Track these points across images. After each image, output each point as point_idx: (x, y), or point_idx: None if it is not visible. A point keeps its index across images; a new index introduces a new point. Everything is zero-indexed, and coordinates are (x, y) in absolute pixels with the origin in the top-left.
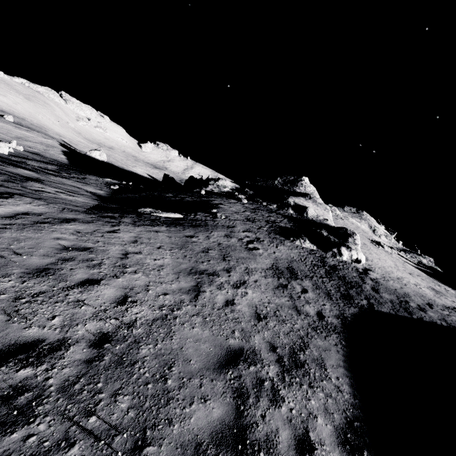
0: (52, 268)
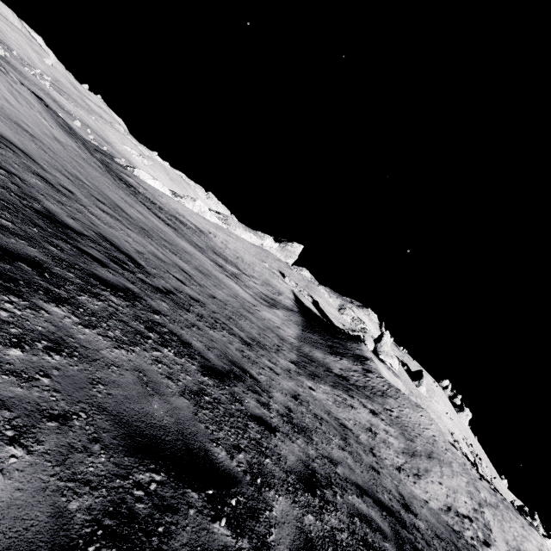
0: None
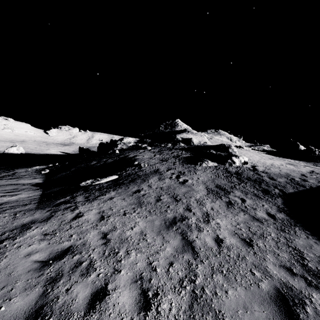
0: (45, 305)
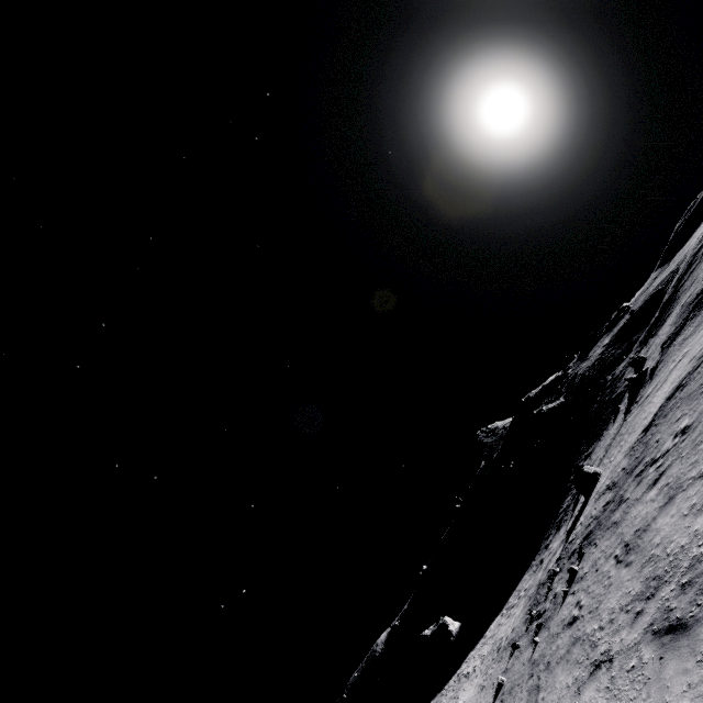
0: None
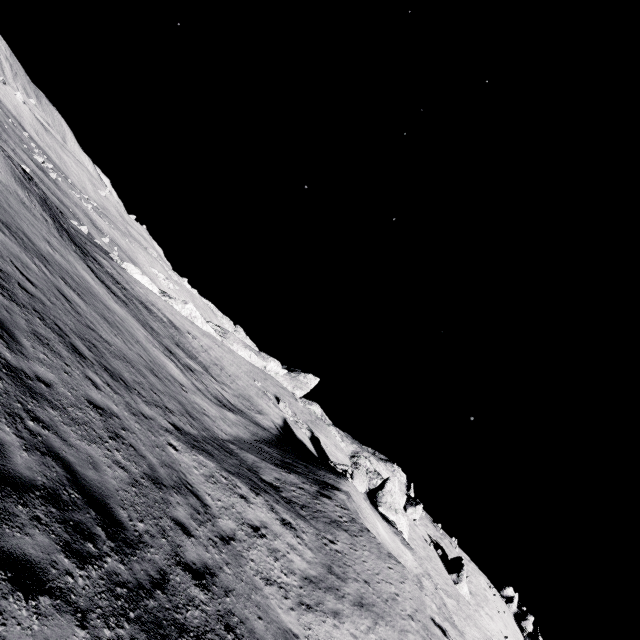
0: None
